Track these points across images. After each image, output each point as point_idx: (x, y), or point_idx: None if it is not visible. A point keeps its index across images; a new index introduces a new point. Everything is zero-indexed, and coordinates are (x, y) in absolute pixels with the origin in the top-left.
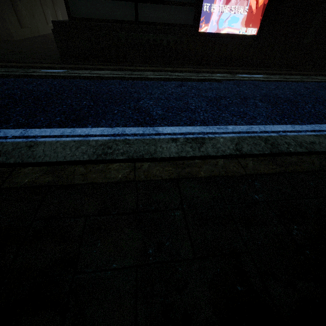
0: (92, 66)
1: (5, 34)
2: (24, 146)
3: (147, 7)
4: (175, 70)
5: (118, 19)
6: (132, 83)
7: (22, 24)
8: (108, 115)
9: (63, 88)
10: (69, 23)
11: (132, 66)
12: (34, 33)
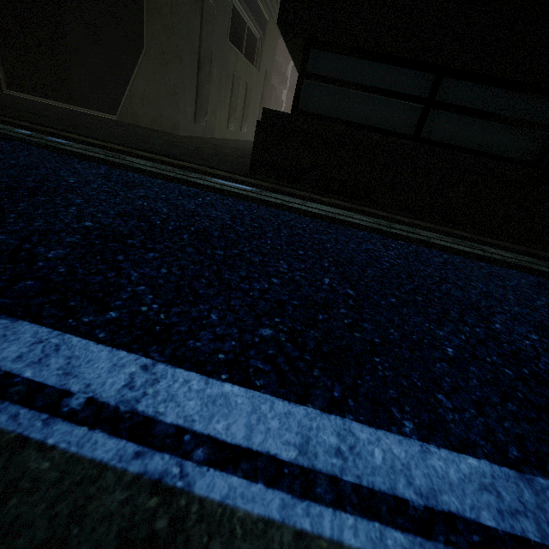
0: (305, 193)
1: (171, 125)
2: (107, 548)
3: (445, 117)
4: (479, 240)
5: (379, 127)
6: (412, 249)
7: (197, 118)
8: (439, 367)
9: (260, 223)
10: (291, 117)
11: (382, 210)
12: (207, 134)
